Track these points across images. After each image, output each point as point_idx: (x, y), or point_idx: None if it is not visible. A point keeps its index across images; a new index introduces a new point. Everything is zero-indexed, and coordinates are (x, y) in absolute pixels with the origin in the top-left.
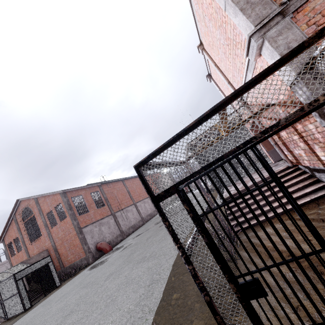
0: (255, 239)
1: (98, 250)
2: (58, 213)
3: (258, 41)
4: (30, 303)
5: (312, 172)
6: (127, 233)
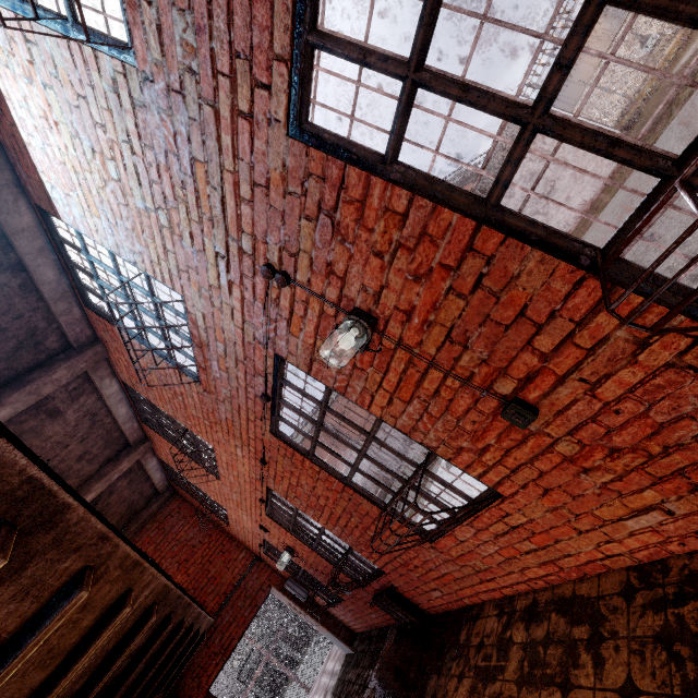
0: None
1: None
2: None
3: None
4: None
5: None
6: None
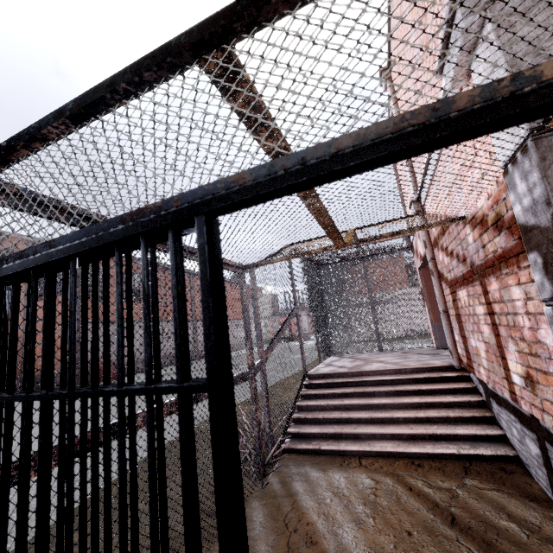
0: (302, 488)
1: None
2: None
3: (469, 17)
4: None
5: (487, 398)
6: None
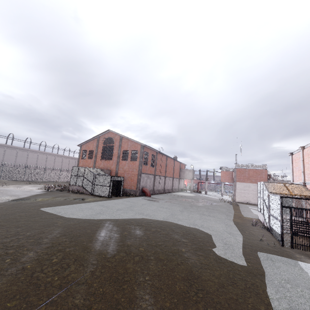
0: None
1: (142, 191)
2: (132, 155)
3: None
4: (111, 195)
5: None
6: (155, 192)
